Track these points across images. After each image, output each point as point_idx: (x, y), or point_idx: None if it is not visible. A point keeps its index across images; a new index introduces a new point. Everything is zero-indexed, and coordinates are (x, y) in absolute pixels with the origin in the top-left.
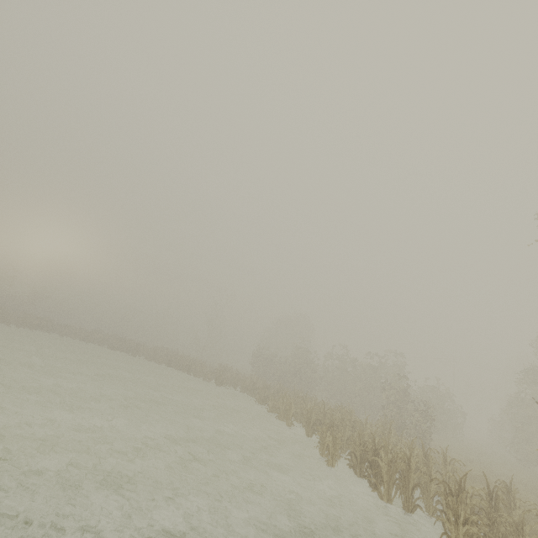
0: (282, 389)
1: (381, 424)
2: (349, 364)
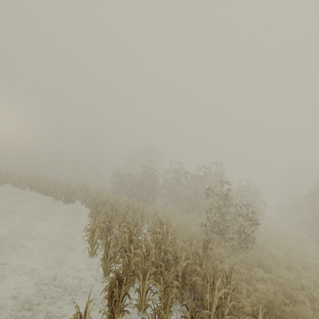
0: (117, 203)
1: (202, 244)
2: (182, 175)
